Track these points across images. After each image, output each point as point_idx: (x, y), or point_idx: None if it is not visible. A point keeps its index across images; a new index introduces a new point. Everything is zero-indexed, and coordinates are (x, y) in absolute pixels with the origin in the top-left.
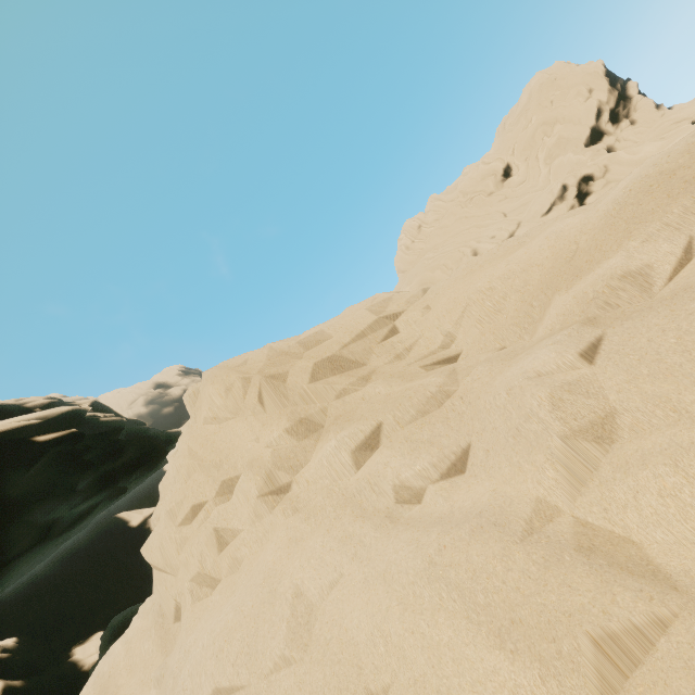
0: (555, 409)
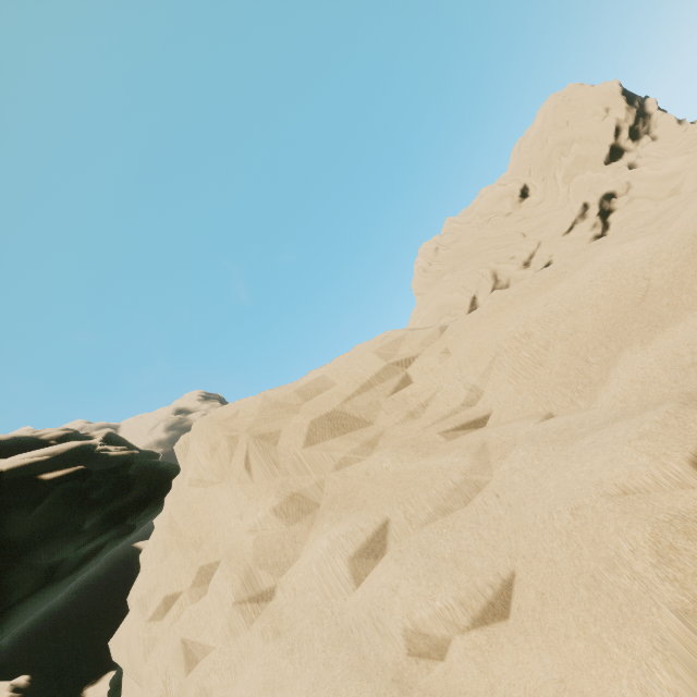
0: (663, 563)
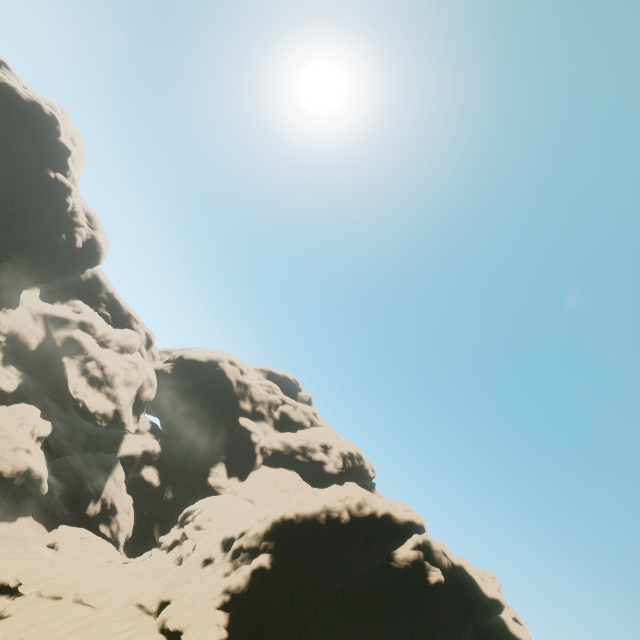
0: None
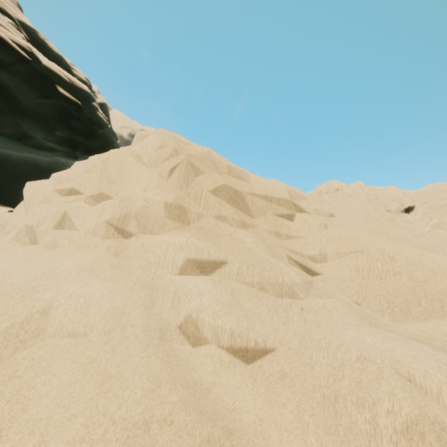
0: (404, 435)
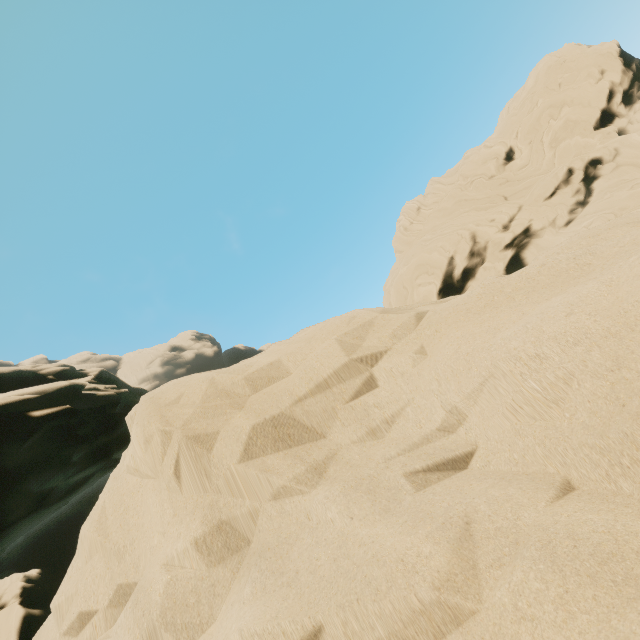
0: None
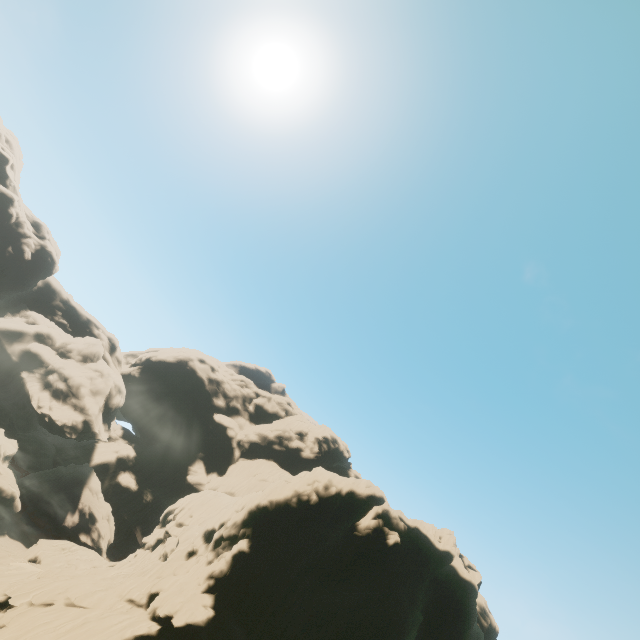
0: None
